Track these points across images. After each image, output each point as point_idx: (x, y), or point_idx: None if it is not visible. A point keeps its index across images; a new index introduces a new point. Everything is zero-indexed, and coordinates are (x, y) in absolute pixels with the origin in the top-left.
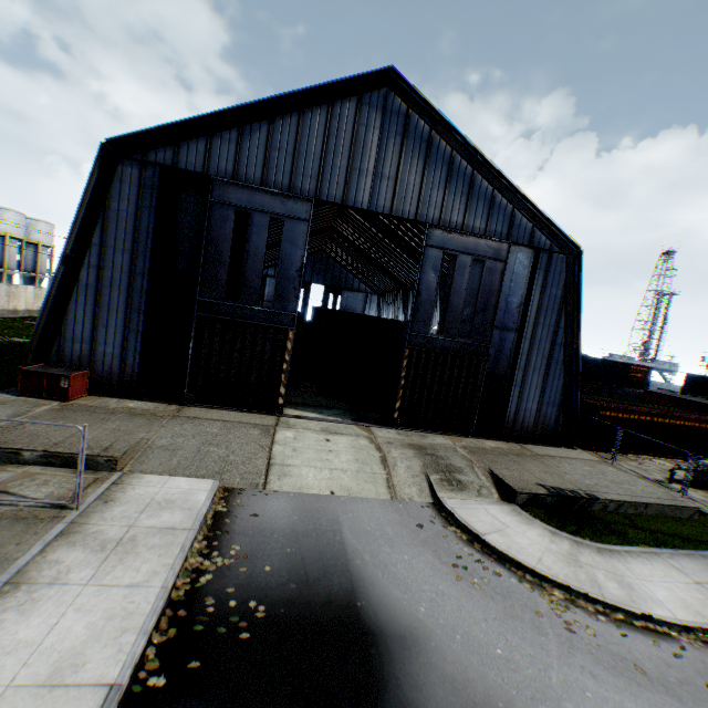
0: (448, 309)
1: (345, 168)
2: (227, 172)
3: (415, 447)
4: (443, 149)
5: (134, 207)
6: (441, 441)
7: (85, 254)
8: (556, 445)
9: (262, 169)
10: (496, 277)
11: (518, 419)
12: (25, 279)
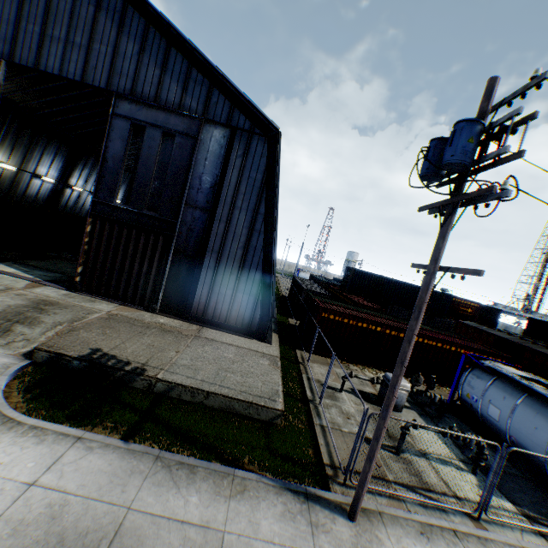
0: (135, 179)
1: (39, 35)
2: None
3: (43, 302)
4: (137, 22)
5: None
6: (99, 307)
7: None
8: (253, 336)
9: None
10: (187, 152)
11: (211, 303)
12: None
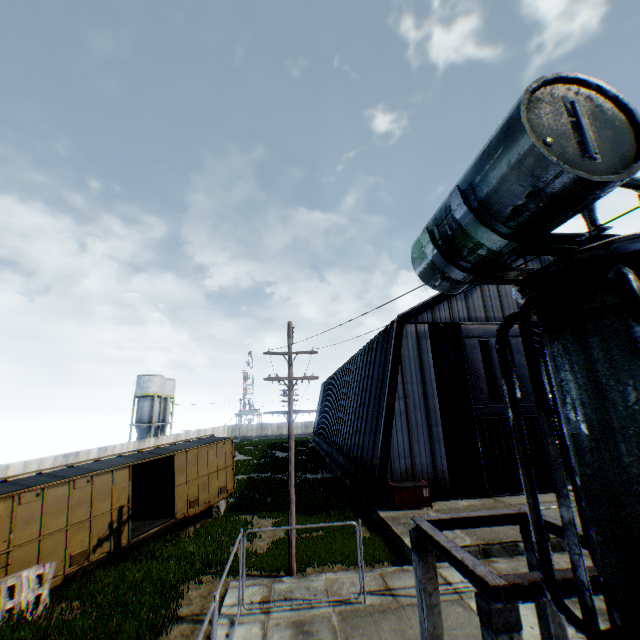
0: None
1: None
2: (464, 317)
3: None
4: None
5: (416, 352)
6: None
7: (396, 391)
8: None
9: (484, 311)
10: None
11: None
12: (156, 429)
